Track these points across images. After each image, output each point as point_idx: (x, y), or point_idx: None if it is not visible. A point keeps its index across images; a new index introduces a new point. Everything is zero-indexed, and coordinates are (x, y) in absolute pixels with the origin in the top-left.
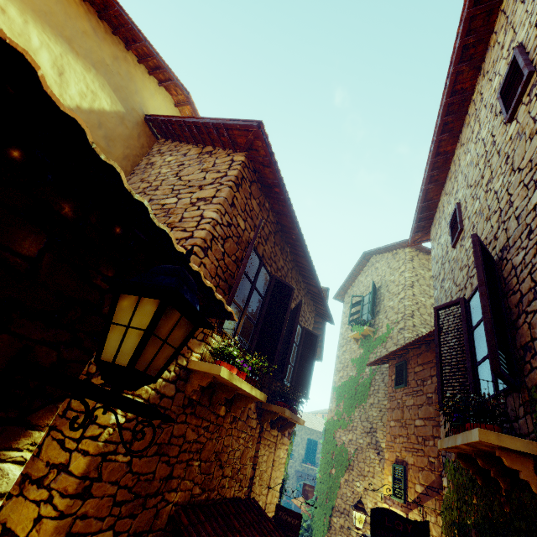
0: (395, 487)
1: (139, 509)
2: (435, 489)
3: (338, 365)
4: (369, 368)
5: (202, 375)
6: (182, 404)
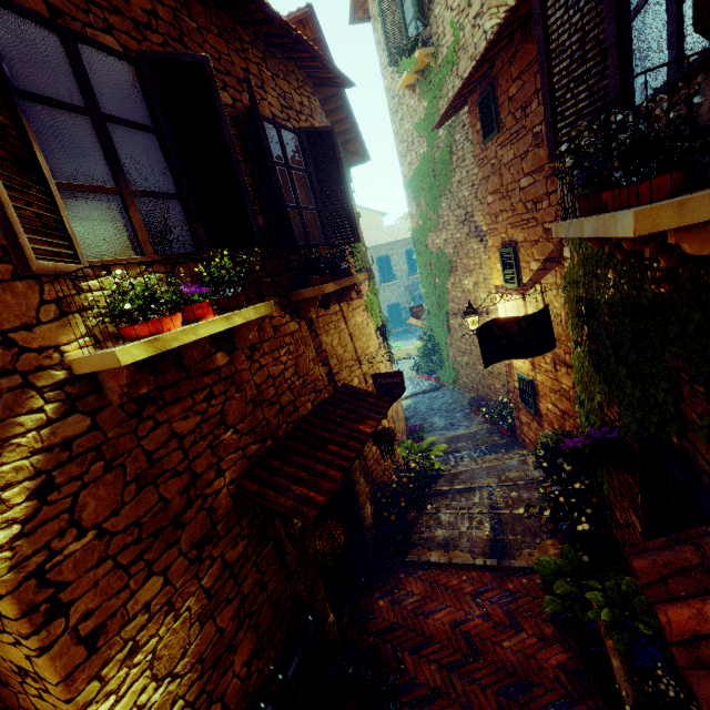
0: (506, 274)
1: (177, 533)
2: (555, 260)
3: (401, 148)
4: (443, 128)
5: (111, 370)
6: (126, 416)
